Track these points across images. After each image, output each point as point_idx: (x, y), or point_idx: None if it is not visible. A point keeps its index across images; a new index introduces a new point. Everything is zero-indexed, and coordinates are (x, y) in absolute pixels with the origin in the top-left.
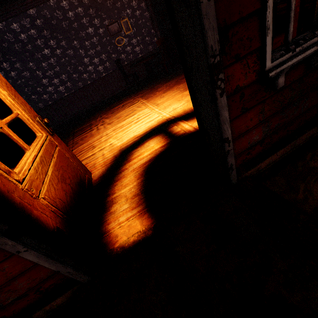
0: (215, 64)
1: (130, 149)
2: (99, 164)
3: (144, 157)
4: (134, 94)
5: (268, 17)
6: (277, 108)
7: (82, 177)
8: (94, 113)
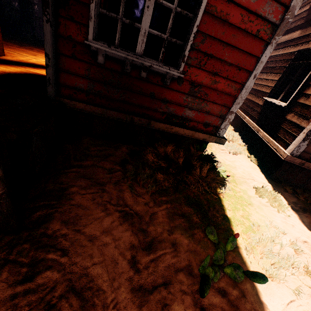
0: (45, 1)
1: None
2: (18, 58)
3: (44, 73)
4: None
5: (91, 11)
6: (100, 78)
7: None
8: None
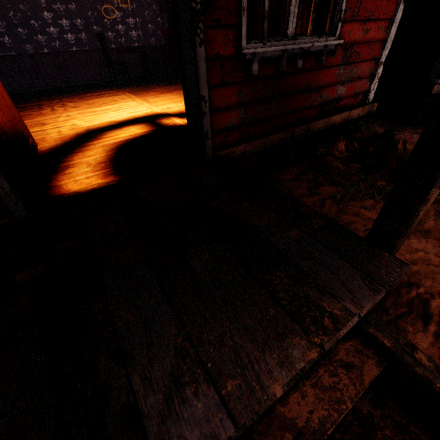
0: (196, 11)
1: (103, 130)
2: (52, 138)
3: (120, 138)
4: (119, 88)
5: None
6: (253, 97)
7: (25, 133)
8: (48, 95)
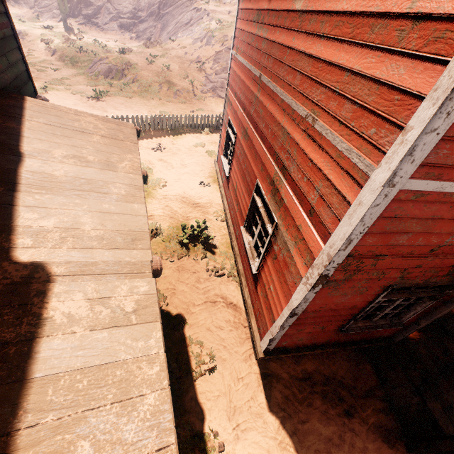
0: None
1: None
2: None
3: None
4: None
5: None
6: None
7: None
8: None
